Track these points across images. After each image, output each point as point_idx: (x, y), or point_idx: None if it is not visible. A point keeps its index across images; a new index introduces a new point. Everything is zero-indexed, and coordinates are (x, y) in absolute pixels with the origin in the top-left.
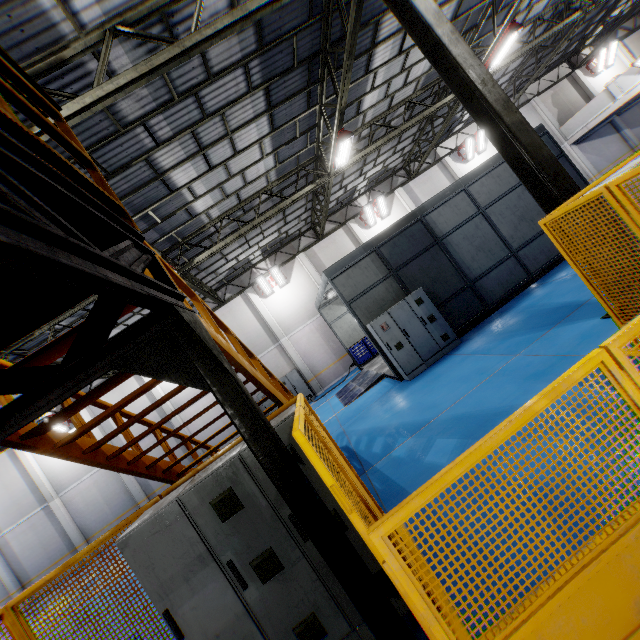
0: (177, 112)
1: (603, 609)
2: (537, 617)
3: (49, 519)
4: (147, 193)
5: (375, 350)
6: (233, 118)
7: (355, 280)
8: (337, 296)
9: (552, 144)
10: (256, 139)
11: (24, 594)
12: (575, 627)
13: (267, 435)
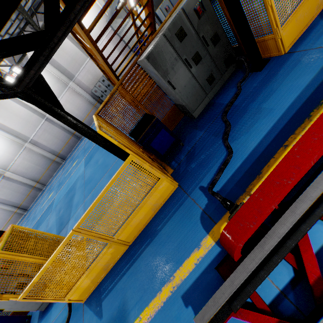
0: None
1: (310, 10)
2: (297, 12)
3: (10, 181)
4: None
5: None
6: None
7: None
8: None
9: None
10: None
11: (99, 109)
12: (303, 16)
13: None
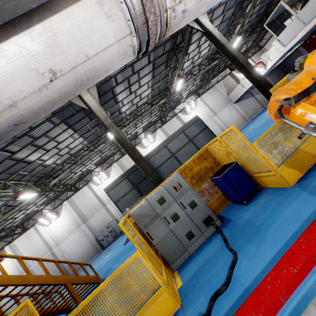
0: (20, 142)
1: None
2: None
3: None
4: (17, 167)
5: None
6: (52, 134)
7: (118, 192)
8: None
9: (202, 123)
10: (68, 136)
11: None
12: None
13: None
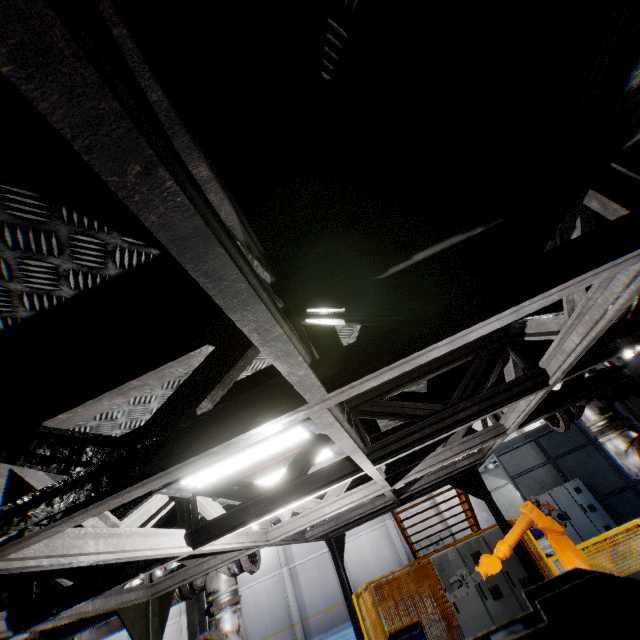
0: None
1: None
2: None
3: None
4: None
5: (535, 532)
6: None
7: (517, 460)
8: (493, 467)
9: None
10: None
11: (375, 580)
12: None
13: (505, 521)
